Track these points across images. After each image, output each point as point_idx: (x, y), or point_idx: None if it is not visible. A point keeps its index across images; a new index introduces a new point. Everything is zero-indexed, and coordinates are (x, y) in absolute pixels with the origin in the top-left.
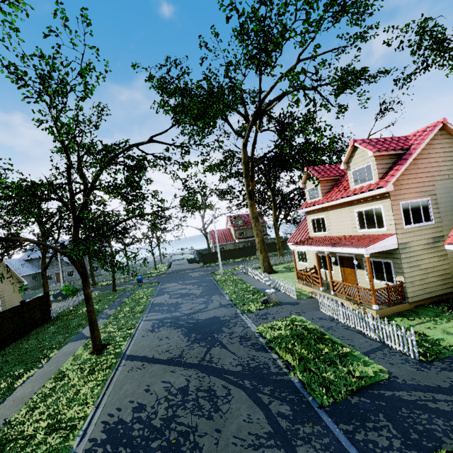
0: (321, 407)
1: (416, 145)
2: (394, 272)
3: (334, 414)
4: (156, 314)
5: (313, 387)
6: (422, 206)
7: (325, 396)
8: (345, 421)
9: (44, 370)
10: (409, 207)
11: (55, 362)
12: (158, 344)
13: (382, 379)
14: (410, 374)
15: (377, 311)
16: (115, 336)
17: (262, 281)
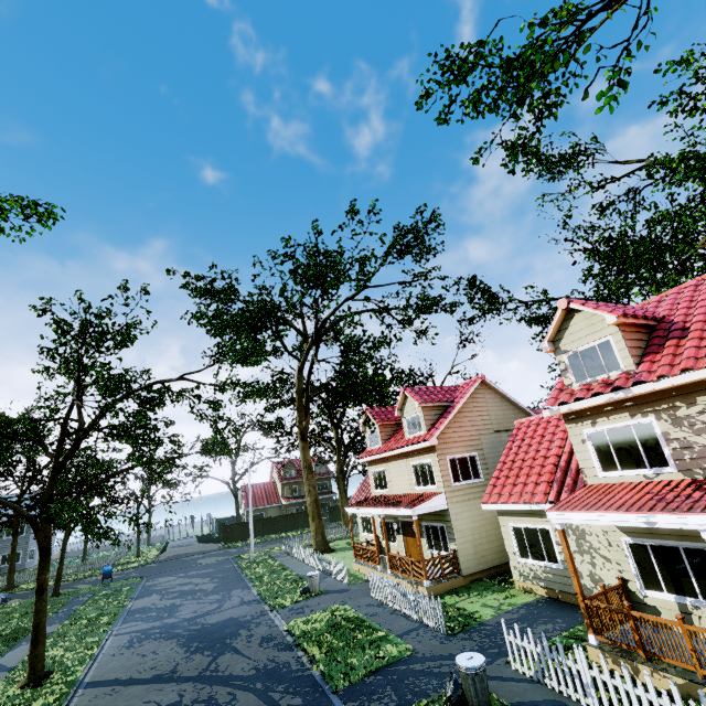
0: (336, 692)
1: (459, 398)
2: (448, 539)
3: (346, 695)
4: (137, 624)
5: (332, 675)
6: (470, 461)
7: (342, 681)
8: (354, 699)
9: None
10: (457, 462)
11: None
12: (139, 662)
13: (404, 656)
14: (432, 647)
15: (428, 588)
16: (63, 661)
17: (310, 564)
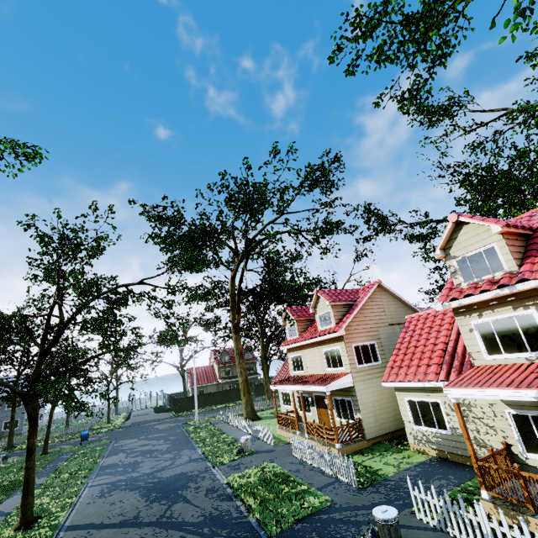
0: (270, 537)
1: (361, 298)
2: (354, 410)
3: None
4: (107, 477)
5: (266, 522)
6: (370, 348)
7: (274, 527)
8: None
9: None
10: (360, 348)
11: None
12: (109, 509)
13: (325, 507)
14: (347, 499)
15: (339, 449)
16: (48, 508)
17: (242, 429)
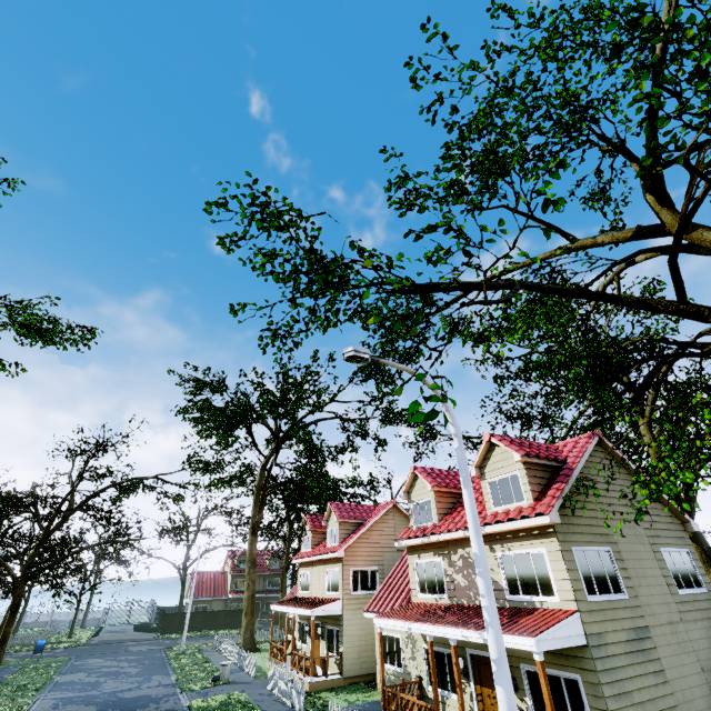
0: None
1: (371, 518)
2: (339, 642)
3: None
4: (63, 693)
5: None
6: (371, 574)
7: None
8: None
9: None
10: (359, 573)
11: None
12: None
13: None
14: None
15: (311, 683)
16: None
17: (231, 659)
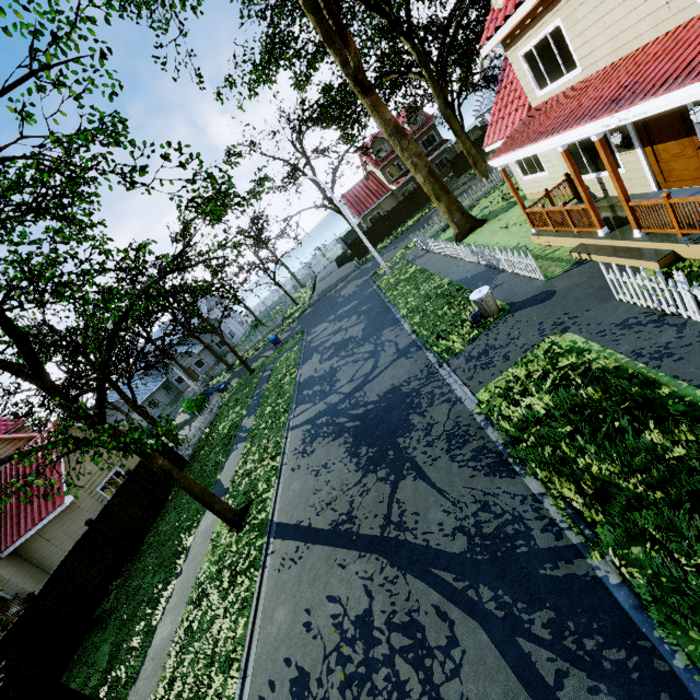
0: None
1: None
2: None
3: None
4: (306, 409)
5: (677, 621)
6: None
7: None
8: None
9: (182, 580)
10: None
11: (193, 558)
12: (314, 487)
13: None
14: None
15: None
16: (257, 480)
17: (460, 259)
